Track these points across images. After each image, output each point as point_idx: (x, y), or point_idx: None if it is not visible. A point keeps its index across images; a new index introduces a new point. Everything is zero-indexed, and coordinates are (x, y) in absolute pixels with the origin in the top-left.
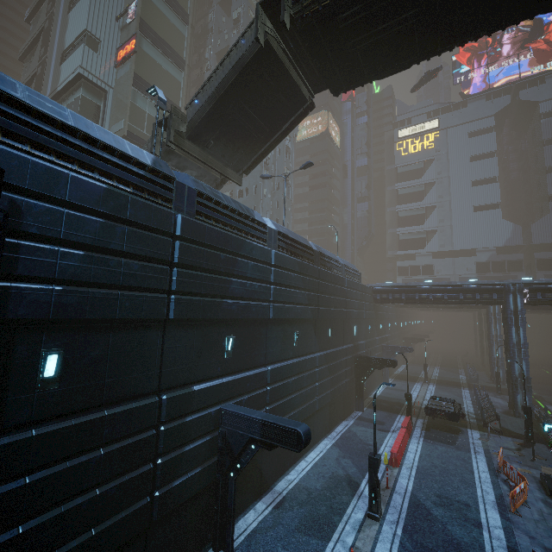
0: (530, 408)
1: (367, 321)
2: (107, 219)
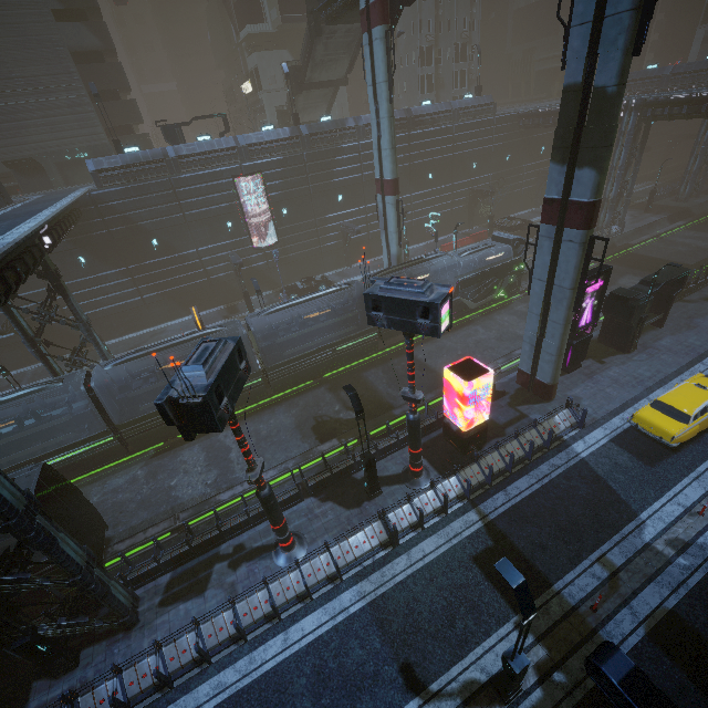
0: None
1: (505, 152)
2: (284, 168)
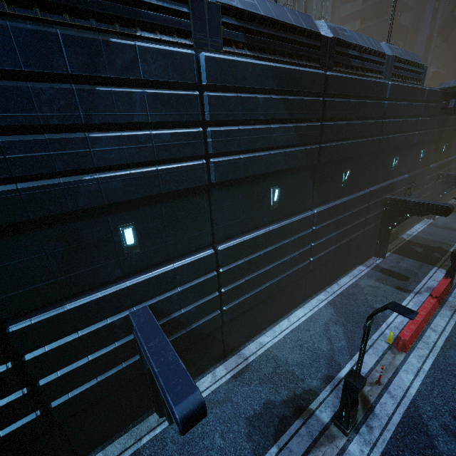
0: None
1: (421, 145)
2: None
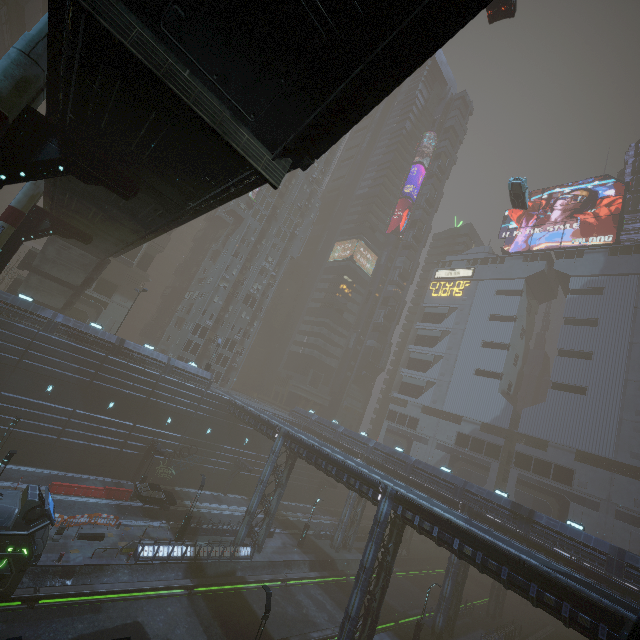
0: (188, 516)
1: (208, 424)
2: None
